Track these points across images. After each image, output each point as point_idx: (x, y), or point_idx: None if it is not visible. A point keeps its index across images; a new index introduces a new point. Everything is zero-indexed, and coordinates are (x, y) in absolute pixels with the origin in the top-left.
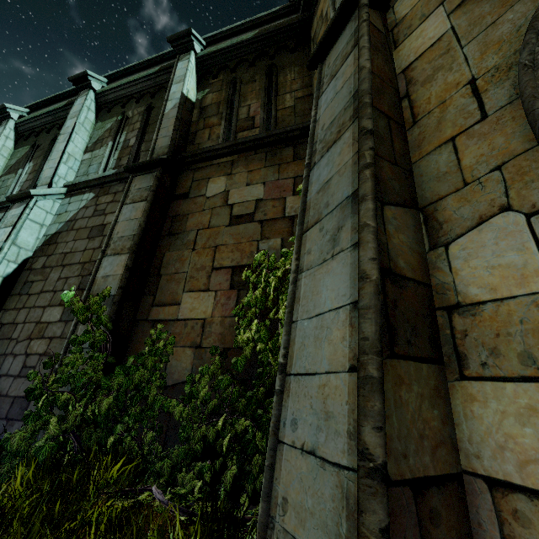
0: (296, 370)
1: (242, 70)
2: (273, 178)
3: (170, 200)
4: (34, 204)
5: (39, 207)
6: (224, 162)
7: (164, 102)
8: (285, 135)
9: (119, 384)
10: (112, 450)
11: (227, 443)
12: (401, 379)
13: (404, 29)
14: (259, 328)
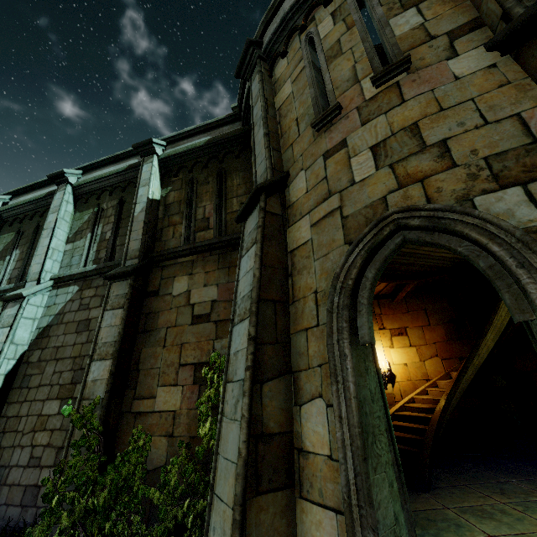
0: (217, 492)
1: (198, 170)
2: (224, 281)
3: (144, 298)
4: (27, 303)
5: (30, 304)
6: (186, 261)
7: (133, 205)
8: (232, 240)
9: (111, 479)
10: (109, 532)
11: (192, 520)
12: (262, 507)
13: (293, 214)
14: (212, 426)
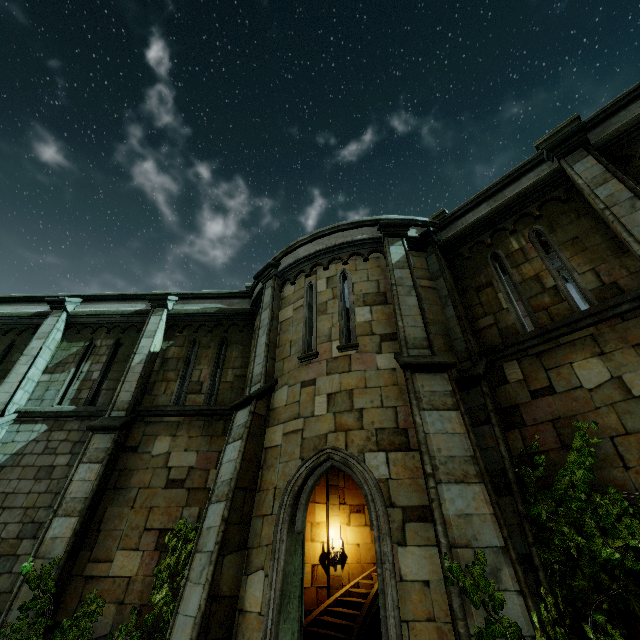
0: None
1: (203, 333)
2: (205, 449)
3: (121, 452)
4: None
5: None
6: (172, 421)
7: (133, 355)
8: (220, 411)
9: None
10: None
11: None
12: None
13: (273, 418)
14: (168, 593)
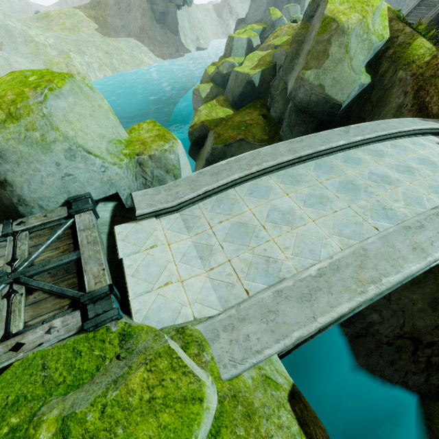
0: None
1: None
2: None
3: None
4: None
5: None
6: None
7: None
8: None
9: None
10: None
11: None
12: None
13: None
14: None
